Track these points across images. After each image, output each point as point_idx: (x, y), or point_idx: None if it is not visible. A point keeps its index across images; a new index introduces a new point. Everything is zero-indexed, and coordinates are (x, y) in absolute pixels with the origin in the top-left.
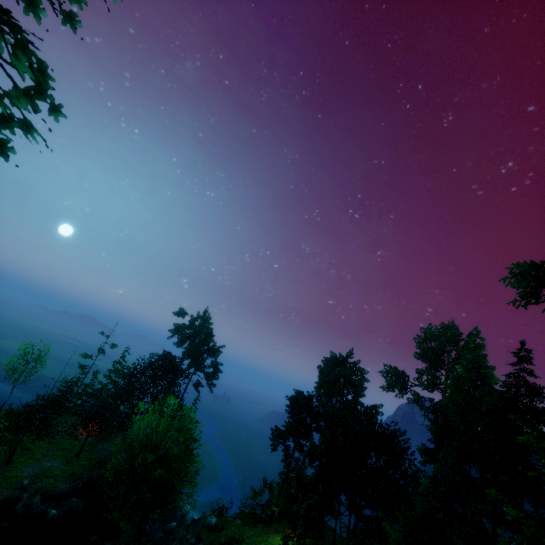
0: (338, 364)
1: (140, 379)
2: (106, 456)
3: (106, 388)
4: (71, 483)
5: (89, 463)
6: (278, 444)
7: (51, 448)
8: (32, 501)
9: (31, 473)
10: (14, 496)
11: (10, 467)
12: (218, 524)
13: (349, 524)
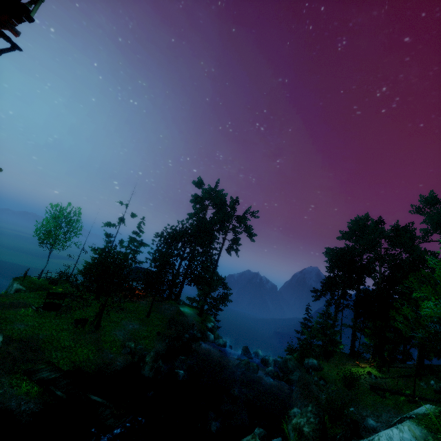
0: (378, 223)
1: (178, 244)
2: (173, 316)
3: (149, 253)
4: (162, 342)
5: (163, 323)
6: (322, 295)
7: (119, 311)
8: (159, 365)
9: (123, 336)
10: (128, 361)
11: (102, 331)
12: (319, 365)
13: (376, 352)
